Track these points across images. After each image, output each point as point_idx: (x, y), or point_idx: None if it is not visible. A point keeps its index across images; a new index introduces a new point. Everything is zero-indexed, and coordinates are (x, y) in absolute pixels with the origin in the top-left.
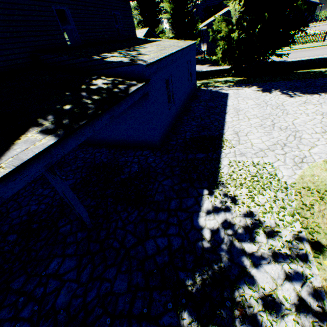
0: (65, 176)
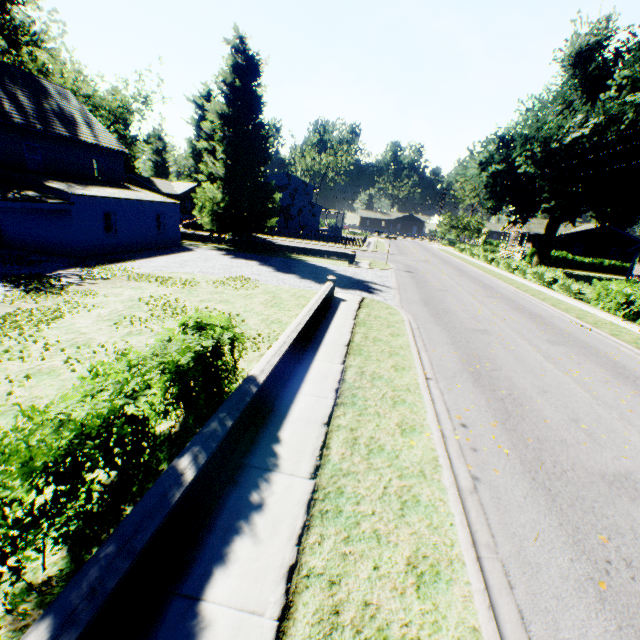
0: None
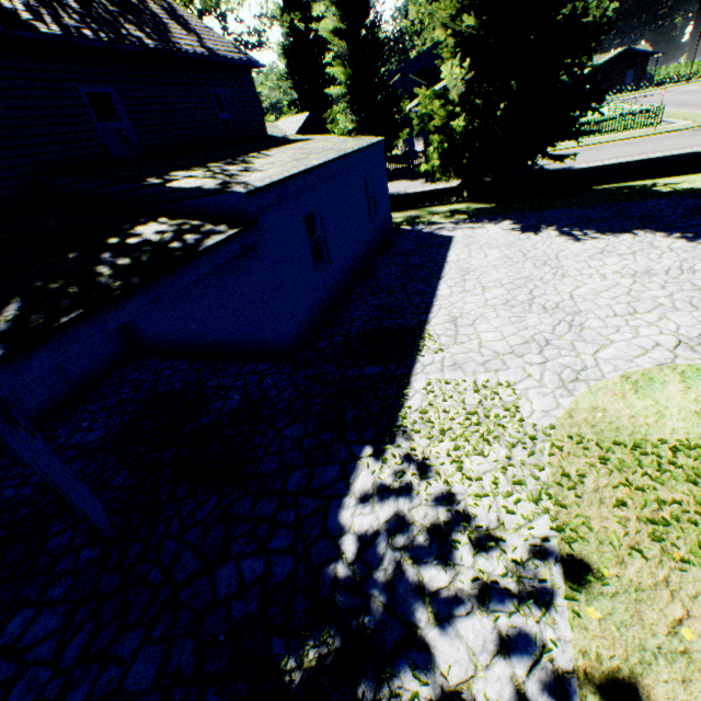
0: (89, 421)
